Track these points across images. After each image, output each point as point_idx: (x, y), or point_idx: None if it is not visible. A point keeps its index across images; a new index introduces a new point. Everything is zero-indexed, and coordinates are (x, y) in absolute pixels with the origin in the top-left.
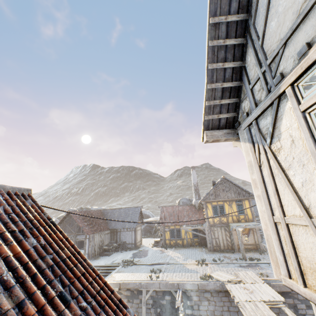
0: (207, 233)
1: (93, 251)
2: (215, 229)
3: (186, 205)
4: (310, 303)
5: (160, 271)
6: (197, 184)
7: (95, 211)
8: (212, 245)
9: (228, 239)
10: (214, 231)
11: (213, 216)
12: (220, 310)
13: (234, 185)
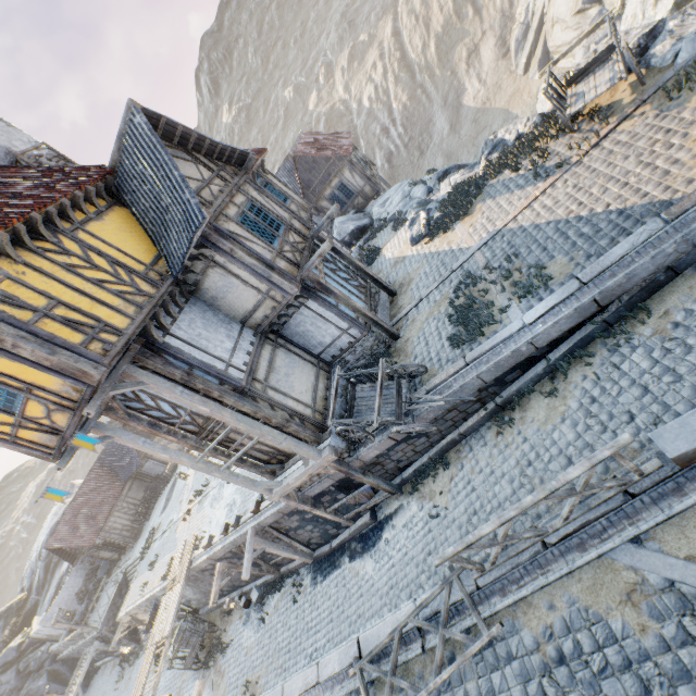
0: None
1: (129, 533)
2: None
3: None
4: (239, 555)
5: (155, 562)
6: None
7: (87, 483)
8: None
9: None
10: None
11: None
12: (197, 590)
13: None
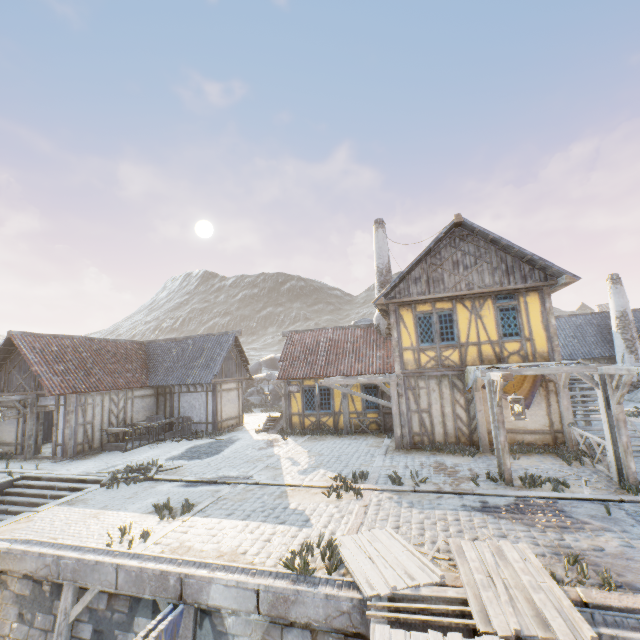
0: (396, 397)
1: (82, 437)
2: (420, 384)
3: (356, 326)
4: None
5: (183, 511)
6: (389, 268)
7: (118, 343)
8: (407, 430)
9: (462, 415)
10: (418, 392)
11: (418, 345)
12: None
13: (495, 247)
